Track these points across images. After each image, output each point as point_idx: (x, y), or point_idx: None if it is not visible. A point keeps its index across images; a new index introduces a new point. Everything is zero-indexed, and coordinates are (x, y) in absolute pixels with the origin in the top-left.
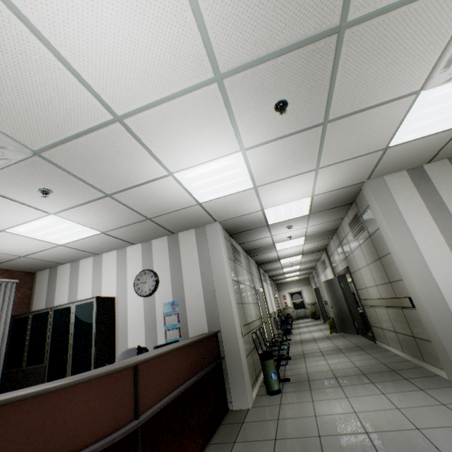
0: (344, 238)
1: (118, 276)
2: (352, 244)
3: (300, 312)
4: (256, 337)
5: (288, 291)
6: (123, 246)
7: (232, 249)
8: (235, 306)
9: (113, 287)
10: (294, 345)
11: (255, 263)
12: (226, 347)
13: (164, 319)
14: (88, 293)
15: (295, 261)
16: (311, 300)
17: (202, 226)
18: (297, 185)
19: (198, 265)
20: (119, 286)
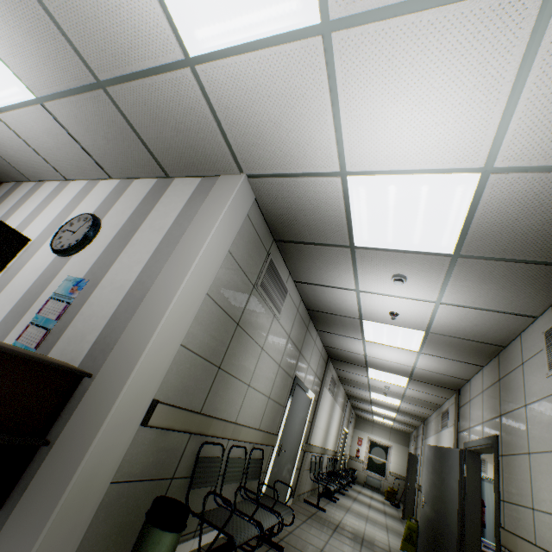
0: (515, 368)
1: (60, 214)
2: (534, 385)
3: (373, 478)
4: (215, 457)
5: (369, 436)
6: (94, 174)
7: (264, 265)
8: (170, 345)
9: (43, 226)
10: (320, 525)
11: (324, 349)
12: (74, 421)
13: (45, 302)
14: (16, 224)
15: (394, 387)
16: (399, 470)
17: (216, 176)
18: (457, 76)
19: (161, 235)
20: (49, 227)
